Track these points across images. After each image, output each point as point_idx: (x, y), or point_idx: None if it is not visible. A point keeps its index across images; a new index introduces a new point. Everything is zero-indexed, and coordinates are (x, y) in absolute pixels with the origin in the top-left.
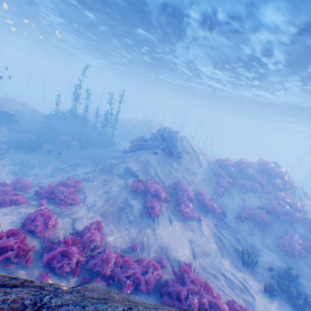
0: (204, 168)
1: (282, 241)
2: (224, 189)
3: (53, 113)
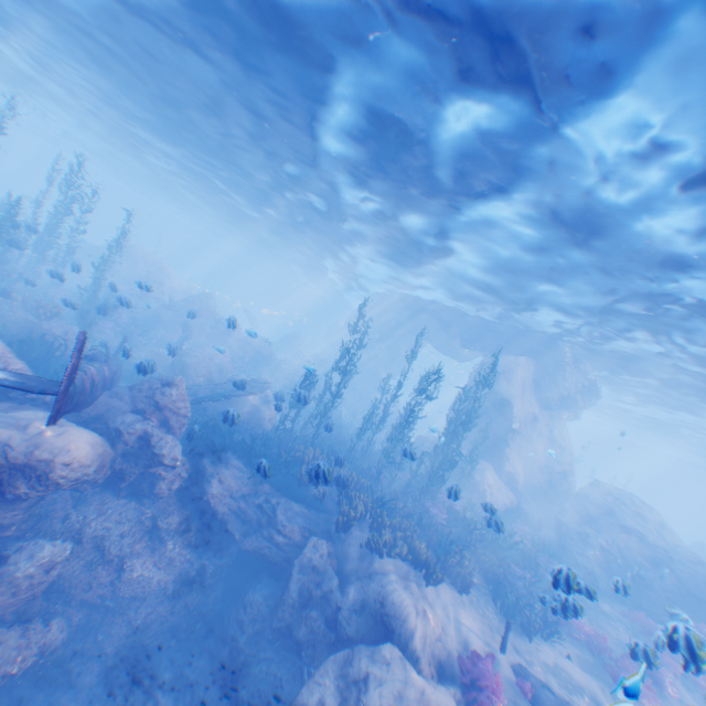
0: None
1: None
2: None
3: None
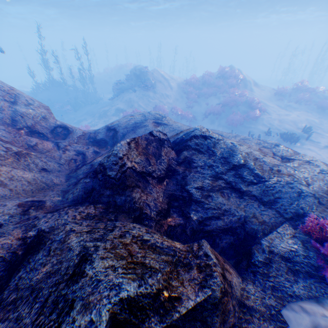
0: (176, 90)
1: (229, 119)
2: (193, 101)
3: (34, 88)
